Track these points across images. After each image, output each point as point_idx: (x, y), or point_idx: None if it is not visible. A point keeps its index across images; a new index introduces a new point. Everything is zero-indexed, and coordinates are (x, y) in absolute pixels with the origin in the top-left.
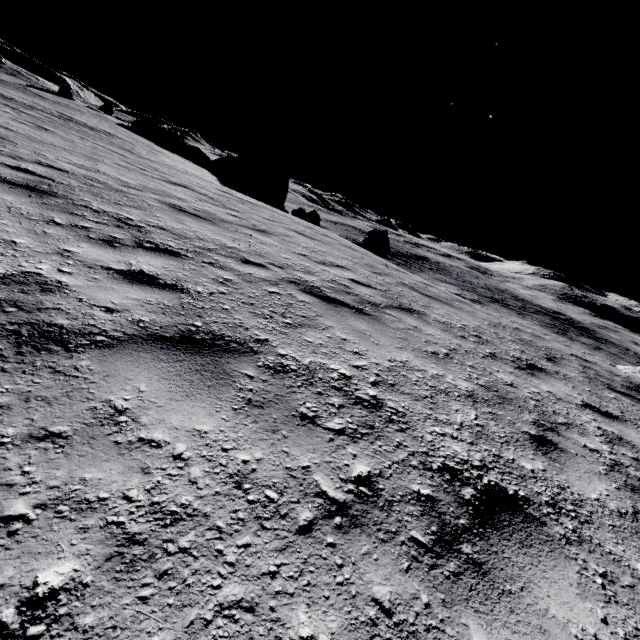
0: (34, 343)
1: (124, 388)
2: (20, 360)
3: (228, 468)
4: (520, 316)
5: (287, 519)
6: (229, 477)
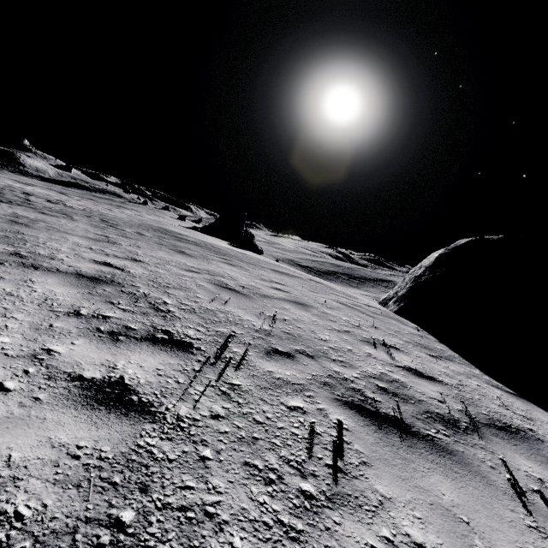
0: None
1: None
2: None
3: None
4: None
5: None
6: None
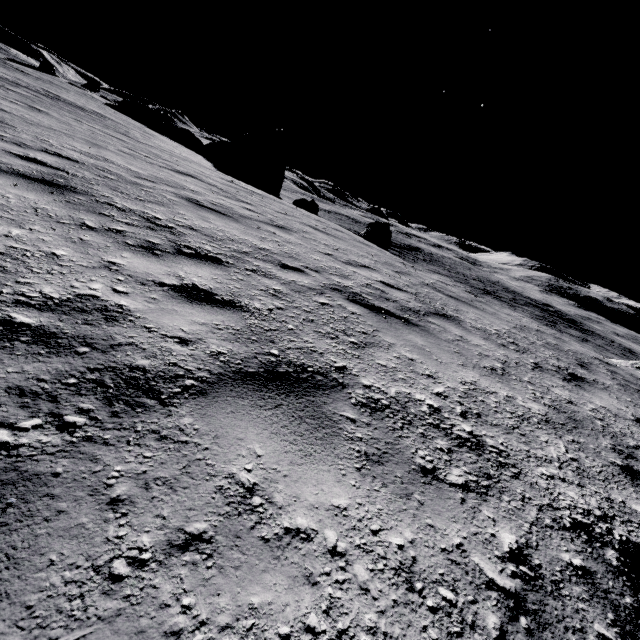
0: (124, 397)
1: (240, 453)
2: (118, 424)
3: (389, 560)
4: (511, 308)
5: (478, 631)
6: (396, 574)
